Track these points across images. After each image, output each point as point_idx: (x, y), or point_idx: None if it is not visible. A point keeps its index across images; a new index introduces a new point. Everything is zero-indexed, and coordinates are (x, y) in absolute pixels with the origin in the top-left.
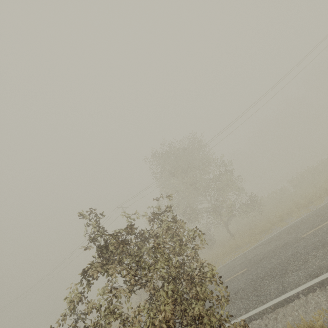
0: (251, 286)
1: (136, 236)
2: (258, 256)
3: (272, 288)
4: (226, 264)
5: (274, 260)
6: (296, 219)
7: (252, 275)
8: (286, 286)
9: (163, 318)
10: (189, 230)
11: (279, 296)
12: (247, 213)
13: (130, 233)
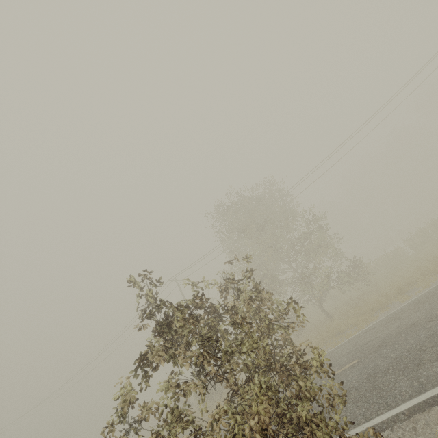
0: (369, 384)
1: (206, 311)
2: (373, 342)
3: (403, 386)
4: (325, 355)
5: (399, 346)
6: (423, 290)
7: (369, 369)
8: (425, 382)
9: (257, 424)
10: (279, 303)
11: (415, 397)
12: (349, 285)
13: (200, 305)
